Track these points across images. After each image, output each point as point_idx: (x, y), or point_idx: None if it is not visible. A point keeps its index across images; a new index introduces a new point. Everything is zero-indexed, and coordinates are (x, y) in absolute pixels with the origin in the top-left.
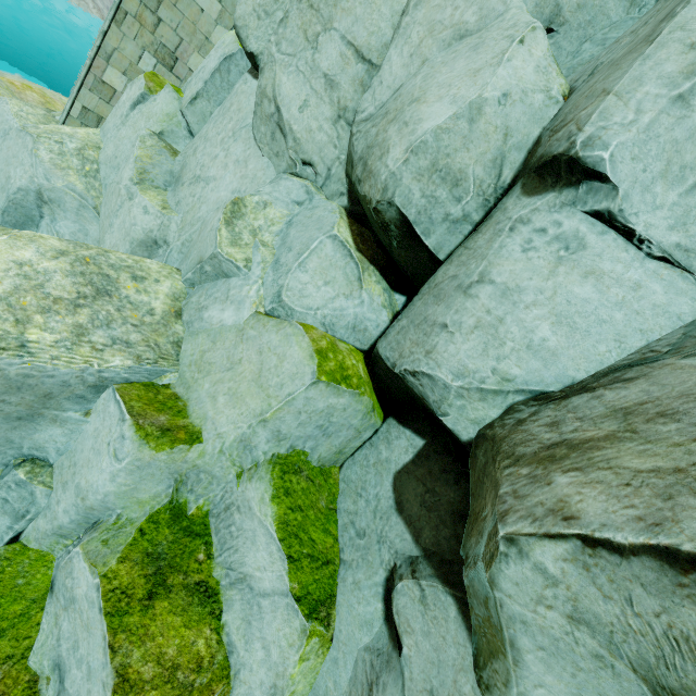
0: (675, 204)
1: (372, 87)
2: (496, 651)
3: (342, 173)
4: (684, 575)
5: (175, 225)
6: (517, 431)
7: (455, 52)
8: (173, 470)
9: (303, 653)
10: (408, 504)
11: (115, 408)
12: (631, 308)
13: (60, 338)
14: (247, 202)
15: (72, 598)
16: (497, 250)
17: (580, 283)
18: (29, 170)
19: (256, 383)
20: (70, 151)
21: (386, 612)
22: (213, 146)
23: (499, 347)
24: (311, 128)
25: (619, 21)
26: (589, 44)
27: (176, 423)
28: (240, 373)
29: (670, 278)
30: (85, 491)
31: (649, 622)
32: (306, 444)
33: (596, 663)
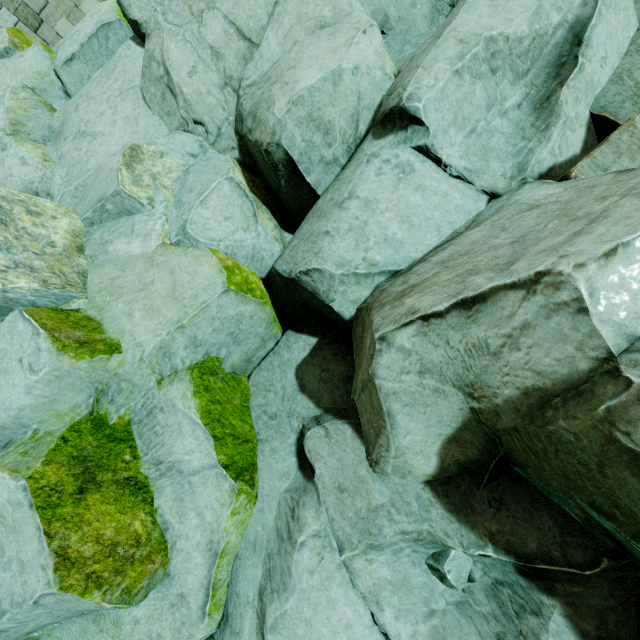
0: (462, 143)
1: (254, 59)
2: (380, 431)
3: (231, 131)
4: (470, 311)
5: (60, 178)
6: (382, 294)
7: (318, 37)
8: (93, 379)
9: (234, 508)
10: (309, 384)
11: (25, 326)
12: (443, 209)
13: None
14: (144, 150)
15: None
16: (359, 175)
17: (413, 194)
18: None
19: (171, 297)
20: None
21: (299, 463)
22: (98, 103)
23: (366, 242)
24: (200, 92)
25: (425, 33)
26: (408, 46)
27: (93, 338)
28: (154, 291)
29: (463, 189)
30: None
31: (458, 348)
32: (219, 351)
33: (435, 396)
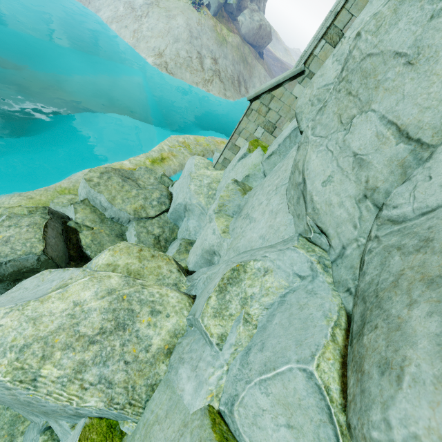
0: None
1: (412, 180)
2: None
3: (356, 260)
4: None
5: (226, 245)
6: None
7: None
8: None
9: None
10: None
11: None
12: None
13: (63, 374)
14: (248, 268)
15: None
16: None
17: None
18: (185, 194)
19: None
20: (204, 185)
21: None
22: (263, 194)
23: None
24: (331, 202)
25: None
26: None
27: None
28: None
29: None
30: None
31: None
32: None
33: None
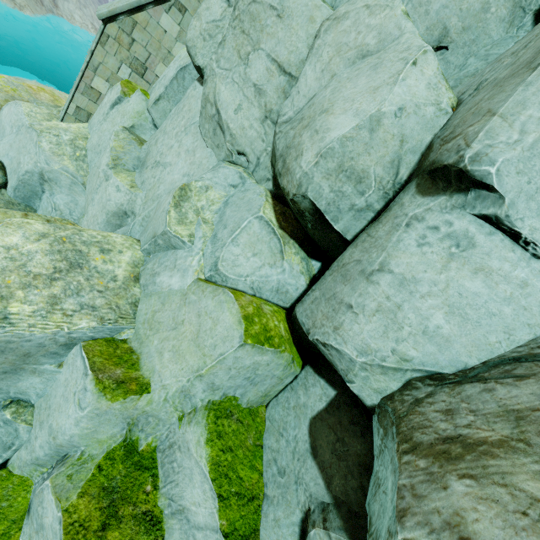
0: None
1: (291, 96)
2: None
3: (268, 162)
4: None
5: (140, 200)
6: (414, 412)
7: (358, 70)
8: (126, 415)
9: None
10: (321, 449)
11: (81, 363)
12: (519, 304)
13: (37, 308)
14: (192, 187)
15: (41, 525)
16: (395, 243)
17: (470, 278)
18: (34, 157)
19: (194, 342)
20: (64, 142)
21: None
22: (170, 138)
23: (398, 330)
24: (244, 126)
25: (499, 39)
26: (474, 58)
27: (130, 375)
28: (182, 333)
29: None
30: (55, 431)
31: None
32: (236, 391)
33: None
